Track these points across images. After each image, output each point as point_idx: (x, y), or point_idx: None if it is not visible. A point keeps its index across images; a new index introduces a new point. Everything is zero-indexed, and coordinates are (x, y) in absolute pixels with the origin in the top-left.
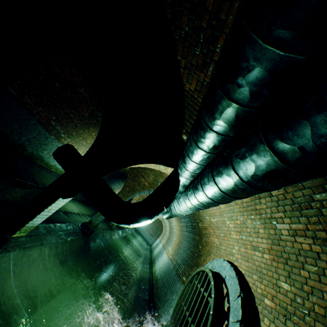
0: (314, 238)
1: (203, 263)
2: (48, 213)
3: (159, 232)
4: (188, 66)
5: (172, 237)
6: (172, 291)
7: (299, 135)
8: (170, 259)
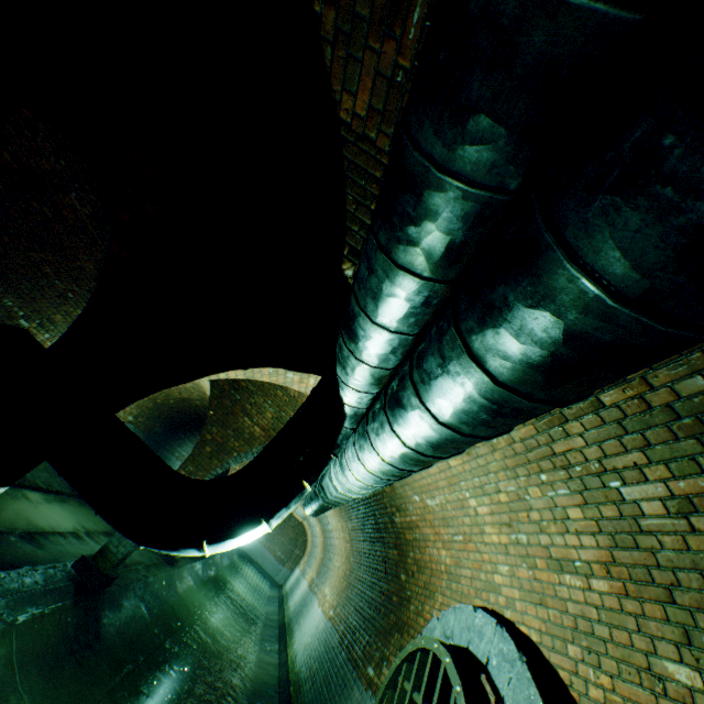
0: None
1: (415, 621)
2: None
3: (299, 550)
4: (347, 30)
5: (331, 560)
6: None
7: None
8: (331, 618)
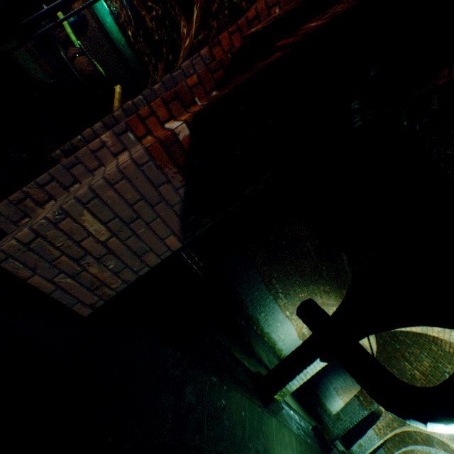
0: None
1: None
2: (303, 378)
3: None
4: None
5: None
6: None
7: None
8: None
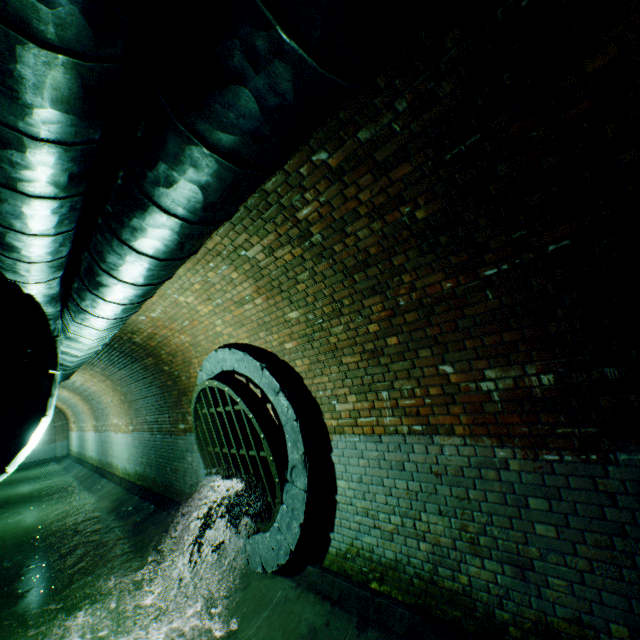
0: (291, 242)
1: (191, 383)
2: None
3: (61, 421)
4: None
5: (101, 403)
6: (182, 456)
7: (245, 116)
8: (134, 430)
